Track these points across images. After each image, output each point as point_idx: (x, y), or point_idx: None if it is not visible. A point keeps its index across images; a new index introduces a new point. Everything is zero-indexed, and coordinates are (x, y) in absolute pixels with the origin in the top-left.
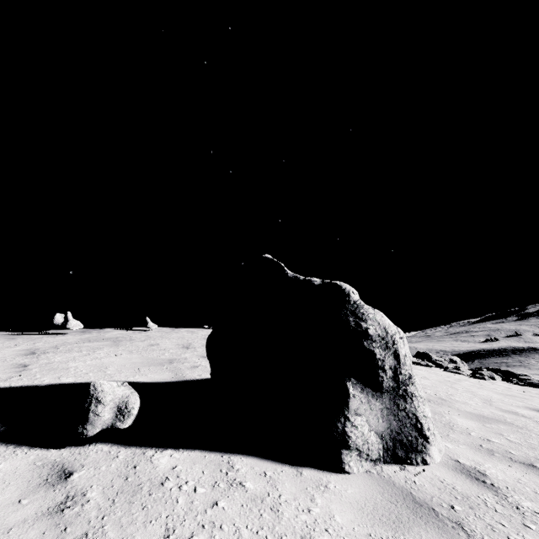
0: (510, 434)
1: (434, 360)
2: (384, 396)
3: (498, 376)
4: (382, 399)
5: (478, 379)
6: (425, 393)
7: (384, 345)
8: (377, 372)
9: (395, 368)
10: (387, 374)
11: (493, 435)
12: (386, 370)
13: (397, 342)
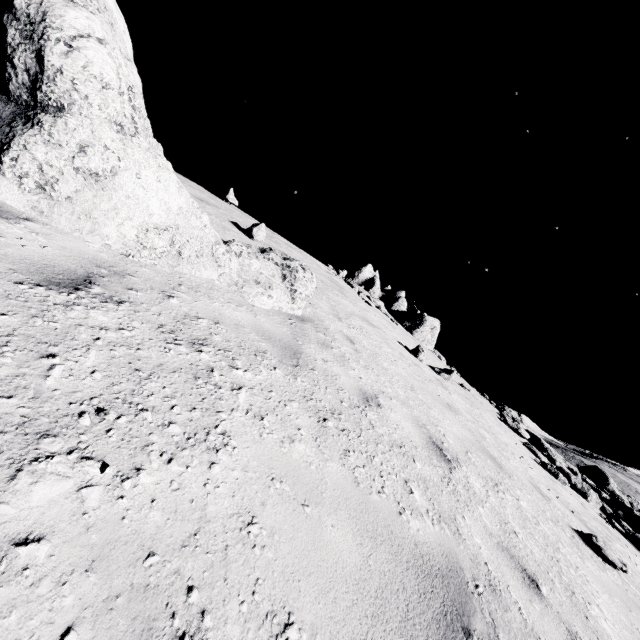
0: (228, 332)
1: (611, 490)
2: (11, 106)
3: (608, 507)
4: (5, 107)
5: (546, 470)
6: (328, 338)
7: (28, 33)
8: (5, 64)
9: (37, 78)
10: (19, 76)
11: (199, 311)
12: (18, 68)
13: (50, 40)
